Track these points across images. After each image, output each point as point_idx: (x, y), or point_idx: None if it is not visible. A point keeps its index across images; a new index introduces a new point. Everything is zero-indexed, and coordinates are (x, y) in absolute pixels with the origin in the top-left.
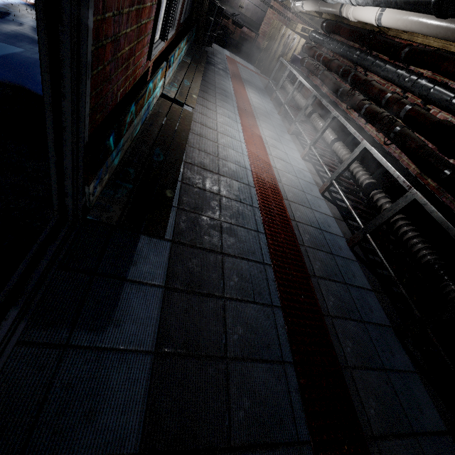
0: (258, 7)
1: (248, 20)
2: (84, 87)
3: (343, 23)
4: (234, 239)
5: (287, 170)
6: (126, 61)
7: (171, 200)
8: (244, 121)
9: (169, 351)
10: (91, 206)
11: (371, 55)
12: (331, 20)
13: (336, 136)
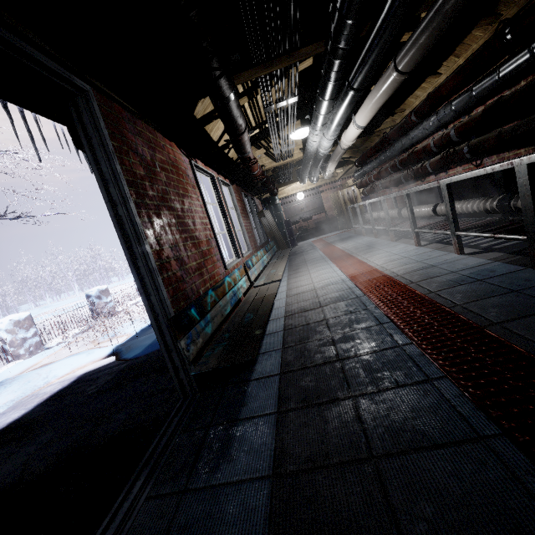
0: (313, 199)
1: (313, 211)
2: (157, 282)
3: (365, 151)
4: (352, 342)
5: (402, 264)
6: (197, 271)
7: (260, 335)
8: (339, 263)
9: (290, 470)
10: (189, 361)
11: (397, 142)
12: (358, 158)
13: (433, 204)
